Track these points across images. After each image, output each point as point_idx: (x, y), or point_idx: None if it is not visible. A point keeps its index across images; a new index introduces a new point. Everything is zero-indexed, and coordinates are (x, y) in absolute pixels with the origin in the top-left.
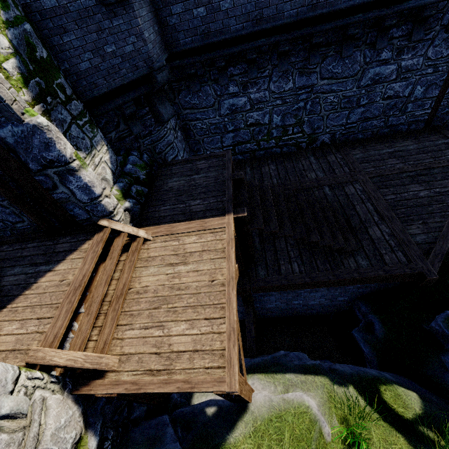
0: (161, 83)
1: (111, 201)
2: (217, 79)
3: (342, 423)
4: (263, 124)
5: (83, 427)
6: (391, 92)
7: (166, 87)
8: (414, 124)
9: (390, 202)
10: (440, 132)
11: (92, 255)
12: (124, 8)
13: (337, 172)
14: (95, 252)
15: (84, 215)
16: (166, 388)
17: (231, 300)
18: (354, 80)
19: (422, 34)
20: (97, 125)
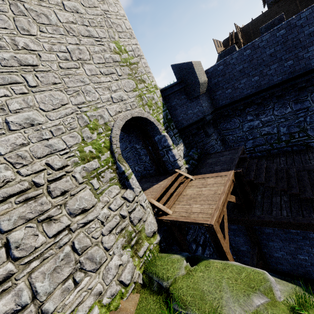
0: (208, 120)
1: (181, 163)
2: (240, 115)
3: (298, 305)
4: (273, 133)
5: (157, 231)
6: None
7: (211, 121)
8: None
9: None
10: None
11: (170, 179)
12: (196, 99)
13: None
14: (172, 179)
15: (171, 167)
16: (186, 220)
17: (221, 198)
18: None
19: None
20: (181, 137)
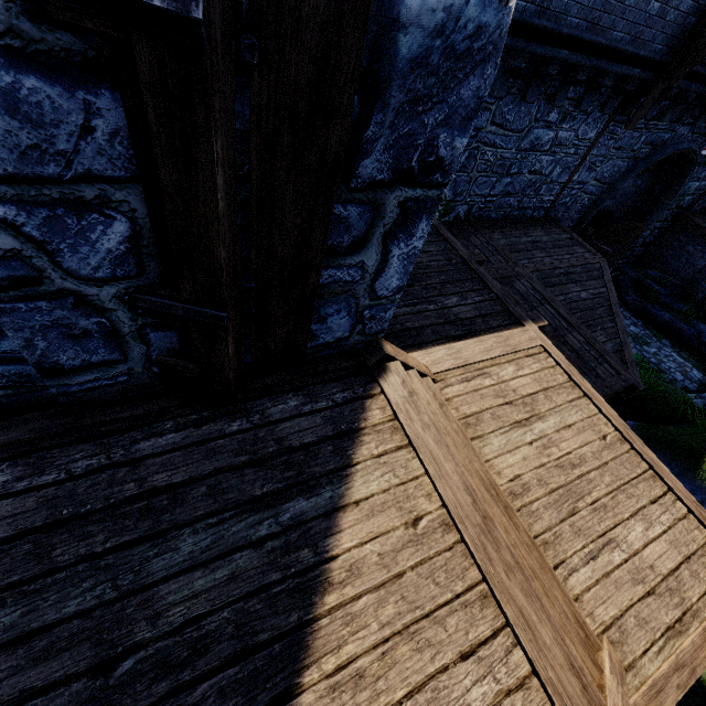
0: None
1: None
2: None
3: None
4: None
5: None
6: (538, 166)
7: None
8: (538, 211)
9: (564, 304)
10: (558, 225)
11: (431, 436)
12: None
13: (494, 262)
14: (432, 427)
15: (338, 332)
16: None
17: (656, 461)
18: (518, 138)
19: (589, 105)
20: None
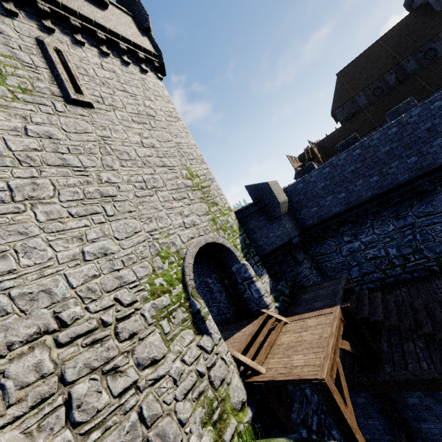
0: (295, 243)
1: (268, 300)
2: (334, 235)
3: None
4: (381, 257)
5: (246, 403)
6: None
7: (300, 245)
8: None
9: None
10: None
11: (257, 323)
12: (277, 219)
13: None
14: (259, 322)
15: (255, 307)
16: (287, 378)
17: (329, 343)
18: None
19: None
20: (264, 267)
